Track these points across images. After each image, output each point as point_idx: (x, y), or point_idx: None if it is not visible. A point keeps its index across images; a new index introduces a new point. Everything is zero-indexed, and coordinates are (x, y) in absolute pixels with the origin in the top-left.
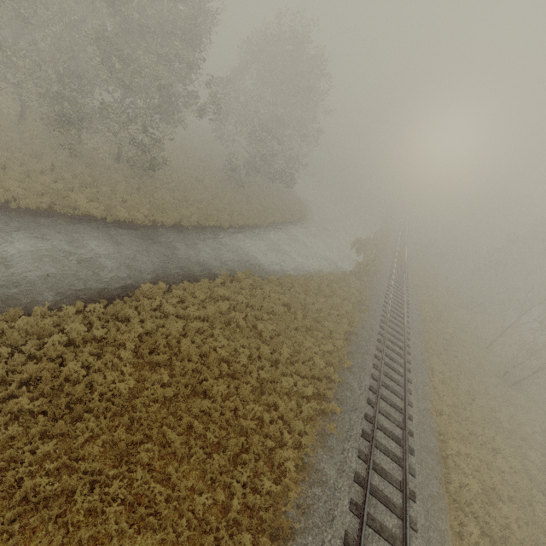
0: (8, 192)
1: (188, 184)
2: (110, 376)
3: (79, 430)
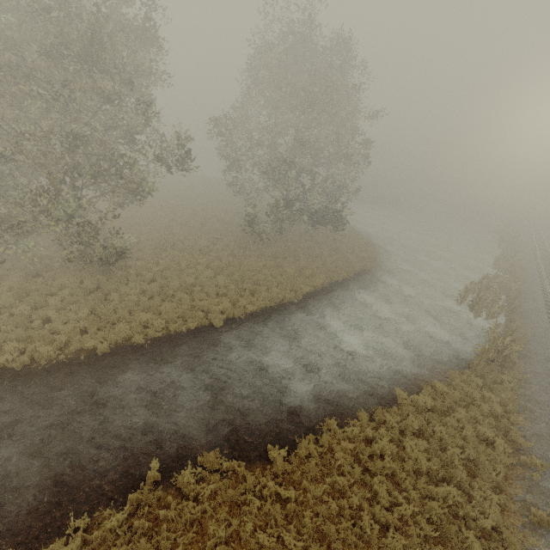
0: None
1: (183, 263)
2: None
3: None
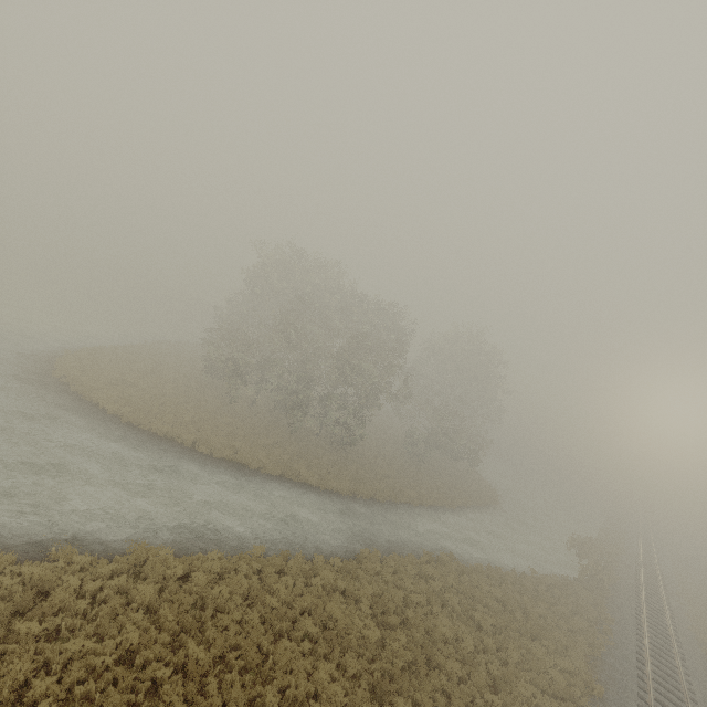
0: (261, 460)
1: (374, 459)
2: (359, 623)
3: (347, 664)
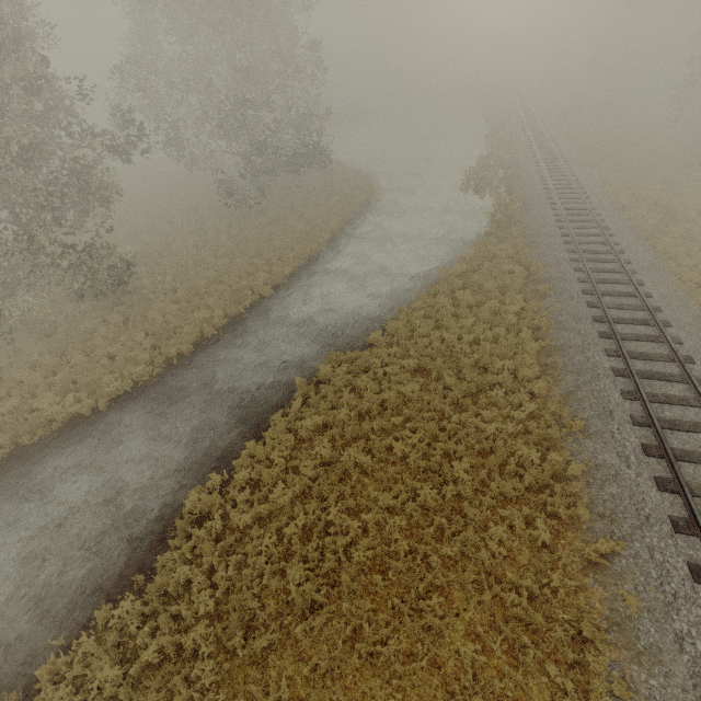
0: None
1: (189, 263)
2: None
3: None
